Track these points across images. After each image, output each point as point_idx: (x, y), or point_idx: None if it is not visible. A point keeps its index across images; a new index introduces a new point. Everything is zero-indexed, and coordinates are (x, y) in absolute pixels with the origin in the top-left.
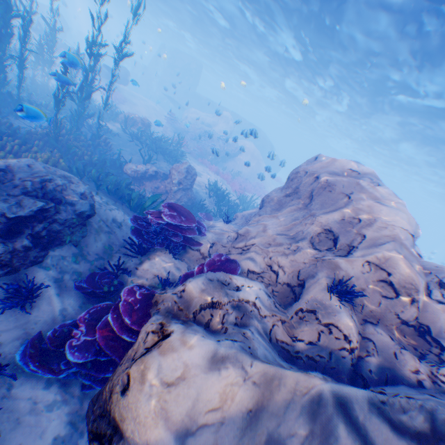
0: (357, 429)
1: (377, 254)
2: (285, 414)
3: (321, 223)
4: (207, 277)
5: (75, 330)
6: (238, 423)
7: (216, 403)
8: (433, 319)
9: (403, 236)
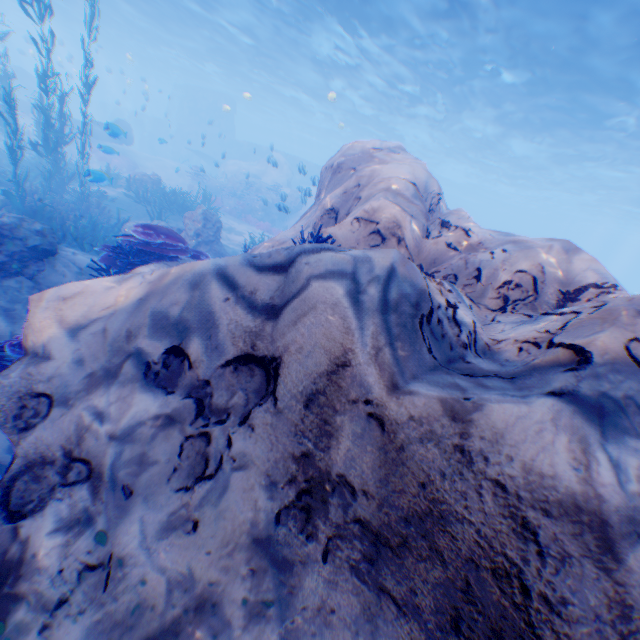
0: (227, 280)
1: (365, 207)
2: (169, 291)
3: (323, 205)
4: (166, 264)
5: (18, 334)
6: (129, 312)
7: (112, 305)
8: (425, 256)
9: (402, 186)
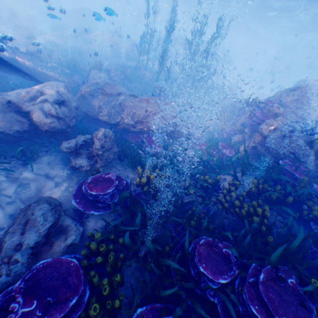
0: None
1: None
2: None
3: None
4: None
5: None
6: None
7: None
8: None
9: None
